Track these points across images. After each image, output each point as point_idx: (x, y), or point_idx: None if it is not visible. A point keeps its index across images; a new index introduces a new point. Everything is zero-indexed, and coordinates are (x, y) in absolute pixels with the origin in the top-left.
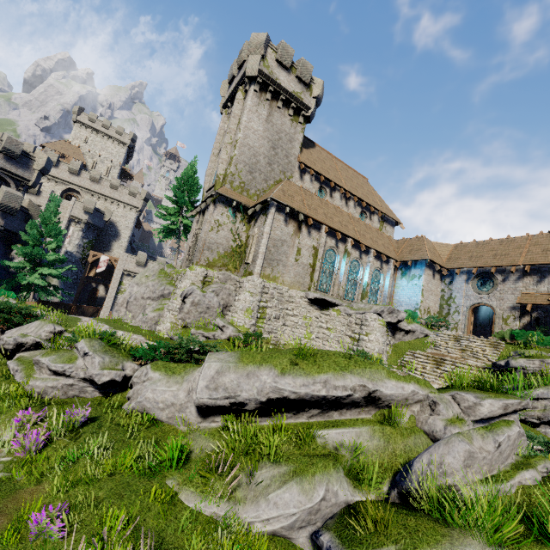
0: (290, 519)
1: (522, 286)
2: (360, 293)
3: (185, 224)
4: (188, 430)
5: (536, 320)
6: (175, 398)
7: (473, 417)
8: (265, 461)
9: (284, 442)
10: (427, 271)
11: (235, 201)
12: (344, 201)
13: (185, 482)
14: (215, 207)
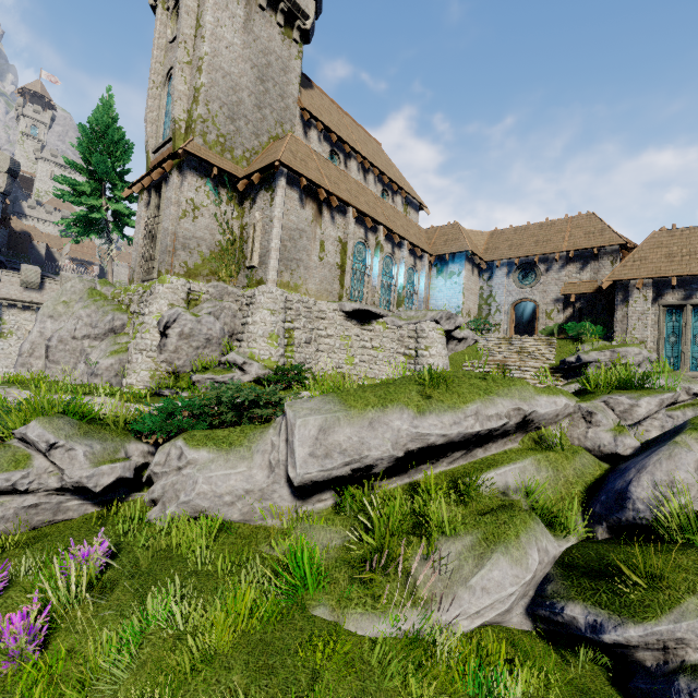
0: (508, 602)
1: (565, 275)
2: (395, 299)
3: (114, 212)
4: (289, 523)
5: (579, 311)
6: (249, 482)
7: (631, 421)
8: (435, 536)
9: (440, 503)
10: (467, 265)
11: (216, 167)
12: (362, 174)
13: (343, 604)
14: (183, 177)
